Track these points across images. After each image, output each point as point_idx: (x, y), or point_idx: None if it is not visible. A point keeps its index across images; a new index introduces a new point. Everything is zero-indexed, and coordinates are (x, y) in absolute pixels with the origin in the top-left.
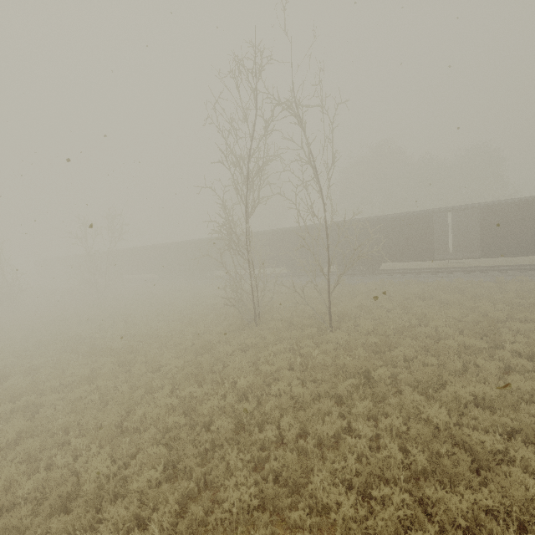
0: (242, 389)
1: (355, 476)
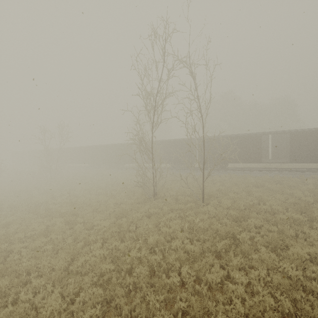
0: (150, 244)
1: (242, 316)
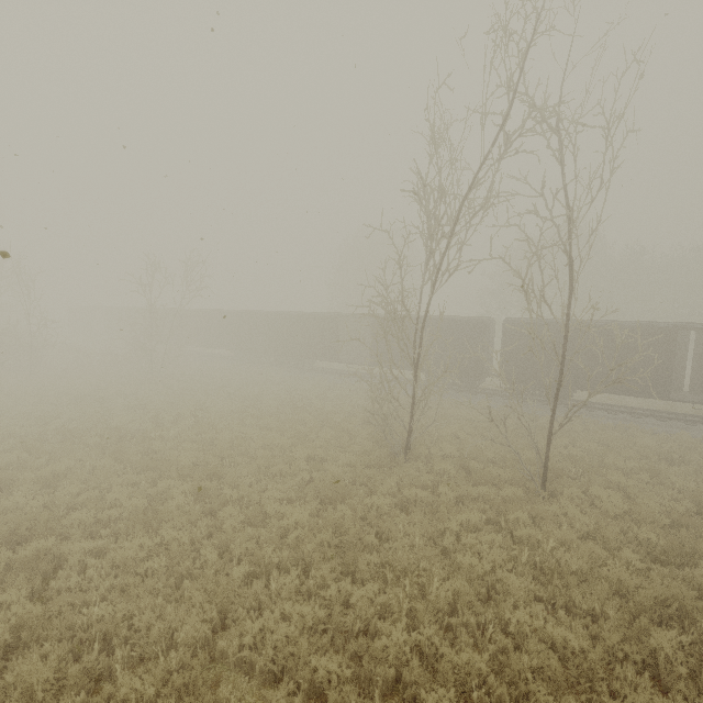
0: (436, 603)
1: None
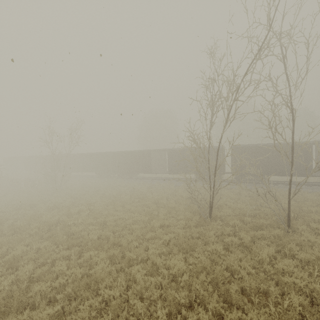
0: (292, 315)
1: None
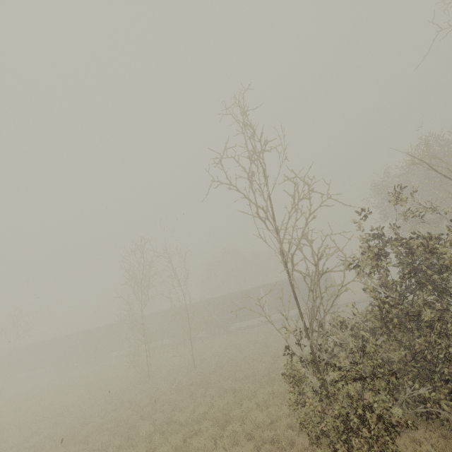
0: (143, 407)
1: (193, 411)
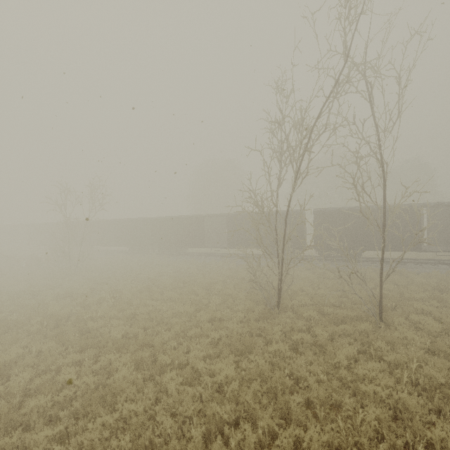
0: (366, 433)
1: None
